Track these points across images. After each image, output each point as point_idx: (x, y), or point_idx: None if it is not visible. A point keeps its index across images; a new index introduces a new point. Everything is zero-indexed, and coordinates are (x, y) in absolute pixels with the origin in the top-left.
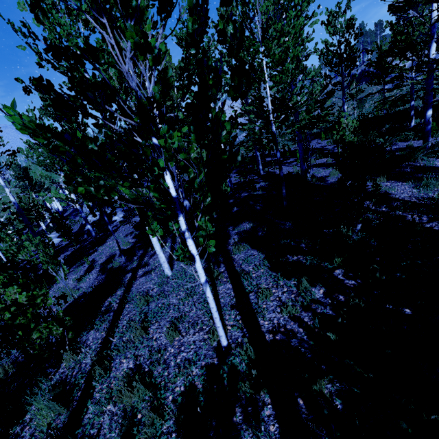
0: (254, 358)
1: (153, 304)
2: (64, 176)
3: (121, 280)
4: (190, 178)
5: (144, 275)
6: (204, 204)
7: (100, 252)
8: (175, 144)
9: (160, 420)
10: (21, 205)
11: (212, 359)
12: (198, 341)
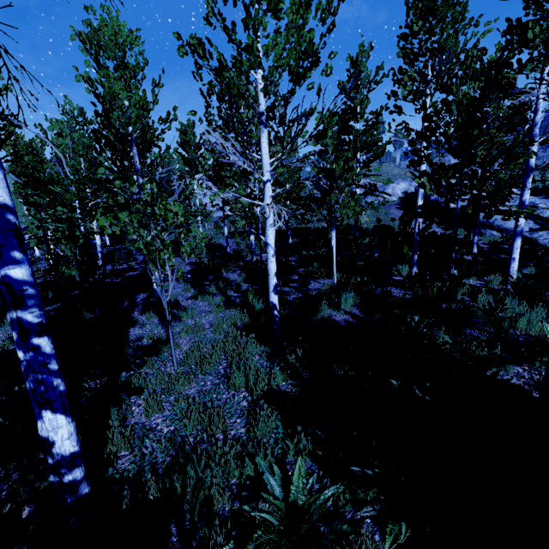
0: None
1: None
2: None
3: None
4: None
5: None
6: None
7: None
8: None
9: None
10: None
11: None
12: None
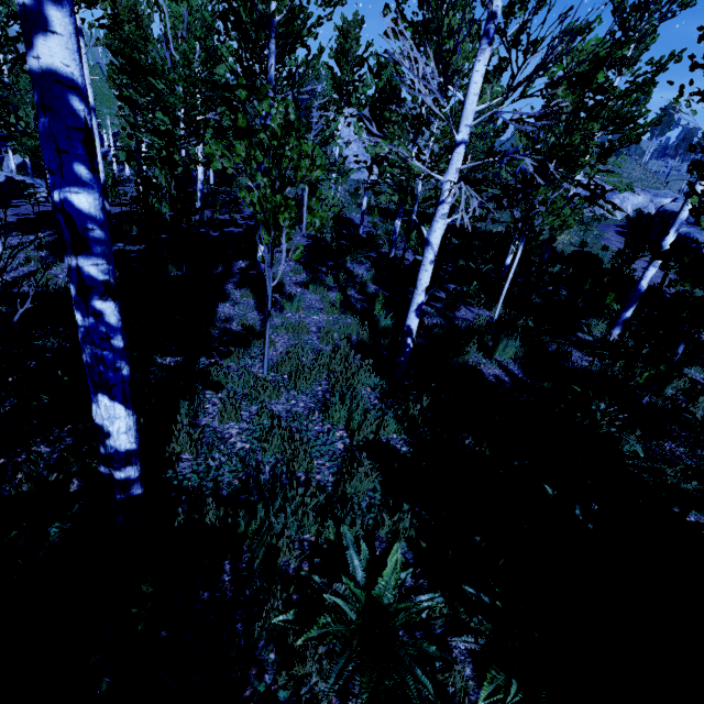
0: None
1: None
2: None
3: None
4: None
5: None
6: None
7: None
8: None
9: None
10: None
11: None
12: None
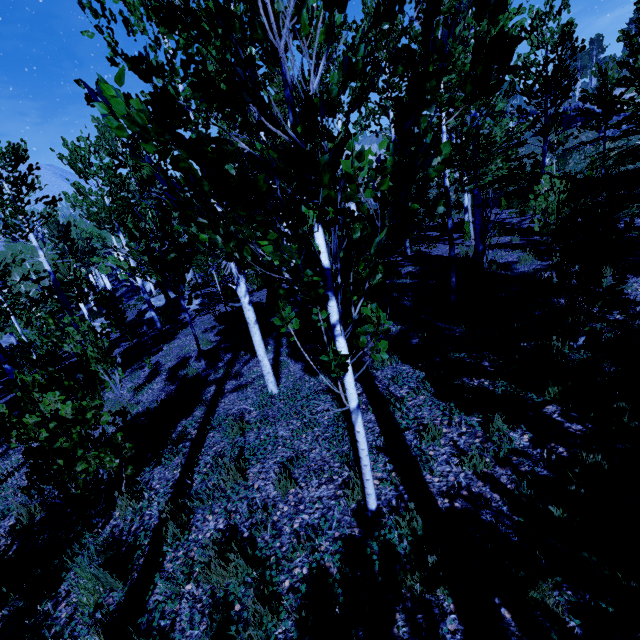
0: (421, 534)
1: (252, 434)
2: (182, 212)
3: (201, 395)
4: (354, 239)
5: (235, 390)
6: (368, 284)
7: (167, 351)
8: (363, 171)
9: (273, 619)
10: (58, 277)
11: (352, 528)
12: (326, 499)
